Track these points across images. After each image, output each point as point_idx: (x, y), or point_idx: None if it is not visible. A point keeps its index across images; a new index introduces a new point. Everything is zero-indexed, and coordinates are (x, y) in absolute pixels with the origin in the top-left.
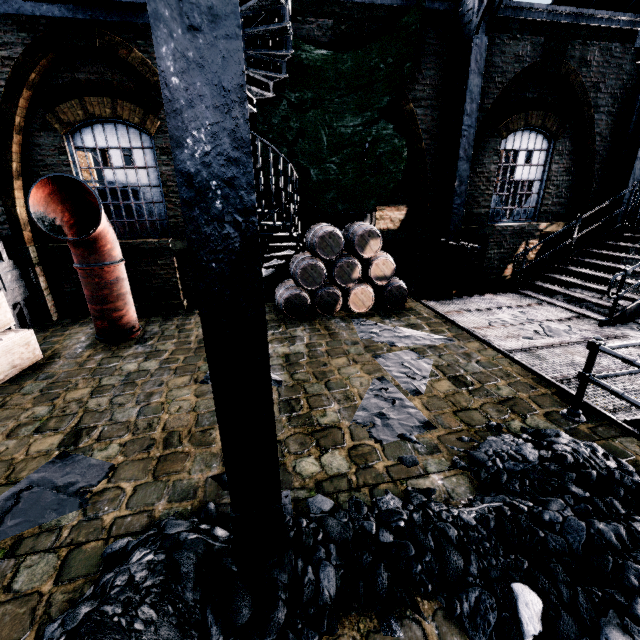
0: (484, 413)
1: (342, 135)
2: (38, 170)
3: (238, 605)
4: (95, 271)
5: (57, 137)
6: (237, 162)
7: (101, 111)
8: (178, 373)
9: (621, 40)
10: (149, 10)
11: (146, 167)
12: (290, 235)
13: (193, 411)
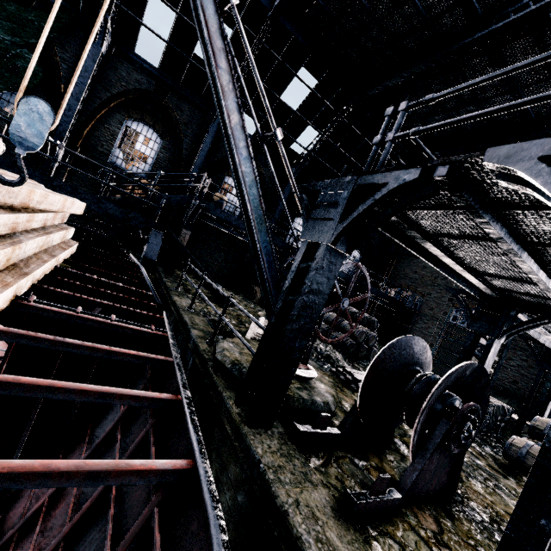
0: None
1: None
2: None
3: None
4: None
5: None
6: None
7: None
8: None
9: (201, 112)
10: None
11: None
12: None
13: None
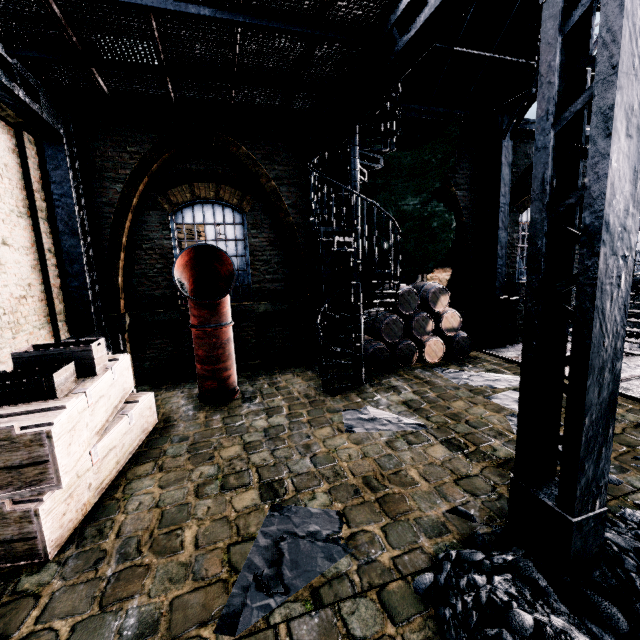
0: (632, 436)
1: (405, 211)
2: (141, 243)
3: (609, 612)
4: (214, 331)
5: (163, 215)
6: (632, 215)
7: (206, 194)
8: (315, 425)
9: None
10: (612, 126)
11: (235, 239)
12: (398, 291)
13: (366, 457)
